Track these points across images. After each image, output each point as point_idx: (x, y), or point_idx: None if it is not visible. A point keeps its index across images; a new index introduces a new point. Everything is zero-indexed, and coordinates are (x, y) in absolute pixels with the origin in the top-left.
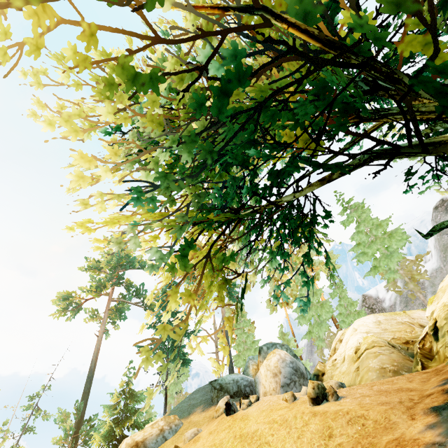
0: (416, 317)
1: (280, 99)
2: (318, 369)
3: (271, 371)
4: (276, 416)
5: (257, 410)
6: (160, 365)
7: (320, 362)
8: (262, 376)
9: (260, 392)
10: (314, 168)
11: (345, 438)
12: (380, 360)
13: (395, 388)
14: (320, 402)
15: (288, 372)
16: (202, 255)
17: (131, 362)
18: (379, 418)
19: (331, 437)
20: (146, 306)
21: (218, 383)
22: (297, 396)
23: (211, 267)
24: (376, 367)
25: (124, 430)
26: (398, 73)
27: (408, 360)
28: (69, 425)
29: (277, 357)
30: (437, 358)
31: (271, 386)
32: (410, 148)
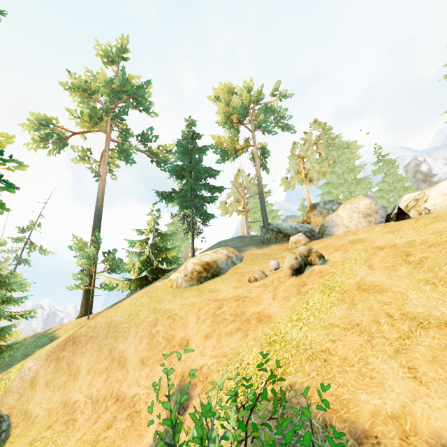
0: None
1: None
2: None
3: (360, 212)
4: None
5: None
6: (185, 214)
7: None
8: (343, 219)
9: (337, 233)
10: None
11: None
12: None
13: None
14: None
15: (384, 214)
16: None
17: (155, 203)
18: None
19: None
20: (154, 157)
21: (275, 227)
22: None
23: None
24: None
25: (158, 262)
26: None
27: None
28: (92, 253)
29: (368, 200)
30: None
31: (360, 225)
32: None
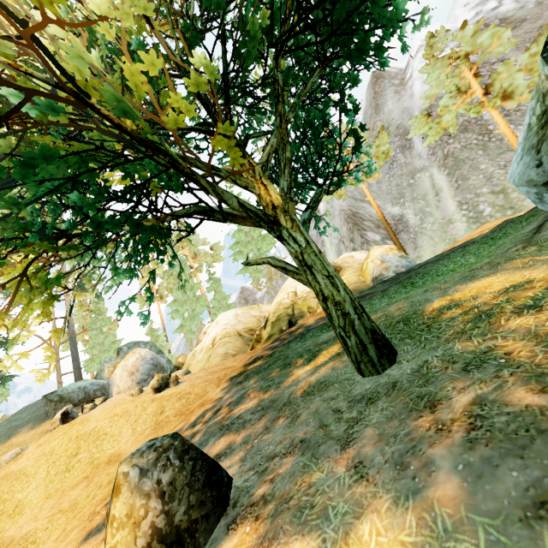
0: (265, 310)
1: (101, 162)
2: (180, 361)
3: (128, 371)
4: (119, 410)
5: (101, 410)
6: None
7: (183, 355)
8: (117, 378)
9: (114, 393)
10: (131, 228)
11: (172, 411)
12: (227, 348)
13: (222, 368)
14: (162, 390)
15: (146, 369)
16: (17, 271)
17: None
18: (199, 392)
19: (162, 413)
20: None
21: (57, 395)
22: (145, 389)
23: (29, 287)
24: (222, 353)
25: None
26: (197, 175)
27: (246, 345)
28: None
29: (137, 356)
30: (262, 341)
31: (127, 384)
32: (220, 213)
